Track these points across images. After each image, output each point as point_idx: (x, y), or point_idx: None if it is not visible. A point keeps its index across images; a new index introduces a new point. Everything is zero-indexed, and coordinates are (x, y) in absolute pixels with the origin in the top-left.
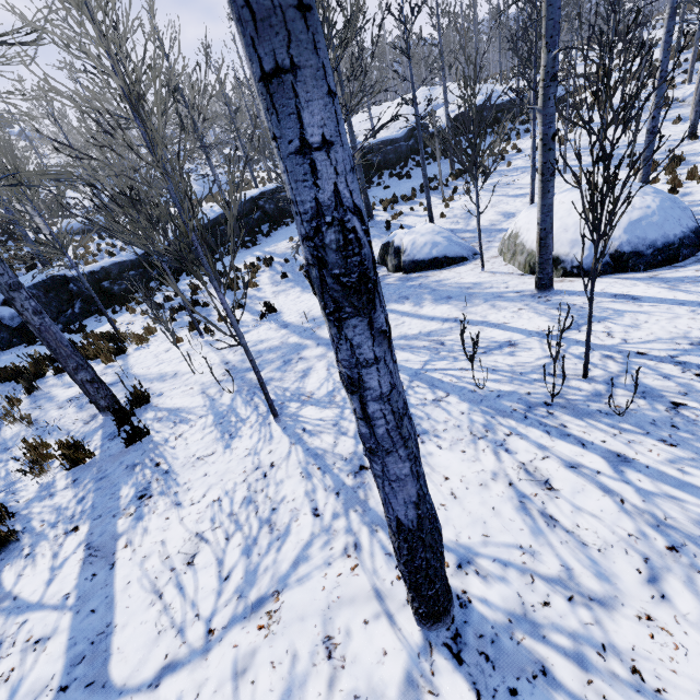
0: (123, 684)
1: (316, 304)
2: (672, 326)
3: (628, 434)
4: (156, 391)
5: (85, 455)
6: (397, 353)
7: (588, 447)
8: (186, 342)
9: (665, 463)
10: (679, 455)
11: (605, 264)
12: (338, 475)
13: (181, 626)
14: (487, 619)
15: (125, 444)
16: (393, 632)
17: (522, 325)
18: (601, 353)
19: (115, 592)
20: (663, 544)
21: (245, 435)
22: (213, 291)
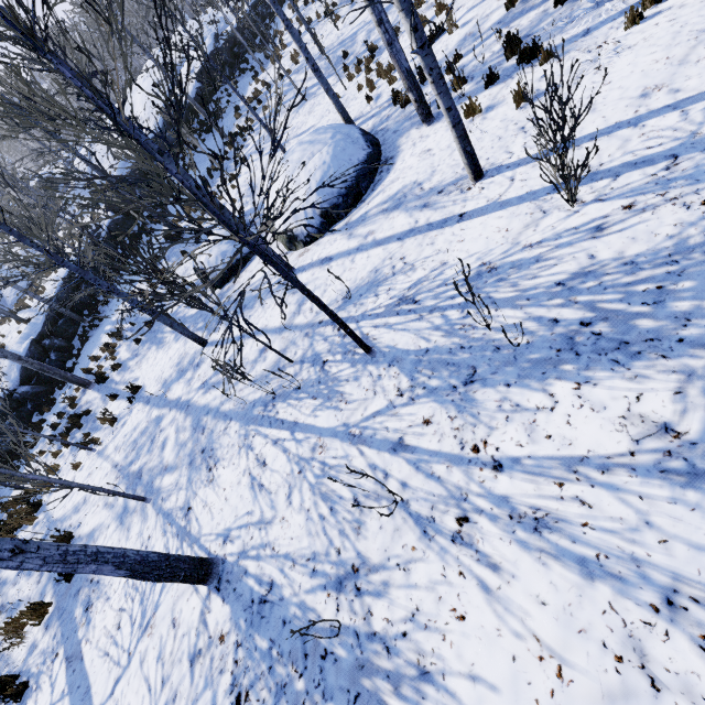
0: (100, 704)
1: (166, 363)
2: (340, 283)
3: (301, 402)
4: (76, 524)
5: (45, 607)
6: (211, 394)
7: (284, 423)
8: (84, 463)
9: (310, 414)
10: (317, 404)
11: (321, 224)
12: (178, 522)
13: (118, 661)
14: (231, 563)
15: (67, 582)
16: (197, 596)
17: (274, 323)
18: (304, 333)
19: (87, 670)
20: (297, 472)
21: (135, 524)
22: (88, 393)
